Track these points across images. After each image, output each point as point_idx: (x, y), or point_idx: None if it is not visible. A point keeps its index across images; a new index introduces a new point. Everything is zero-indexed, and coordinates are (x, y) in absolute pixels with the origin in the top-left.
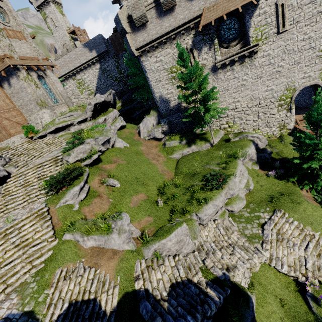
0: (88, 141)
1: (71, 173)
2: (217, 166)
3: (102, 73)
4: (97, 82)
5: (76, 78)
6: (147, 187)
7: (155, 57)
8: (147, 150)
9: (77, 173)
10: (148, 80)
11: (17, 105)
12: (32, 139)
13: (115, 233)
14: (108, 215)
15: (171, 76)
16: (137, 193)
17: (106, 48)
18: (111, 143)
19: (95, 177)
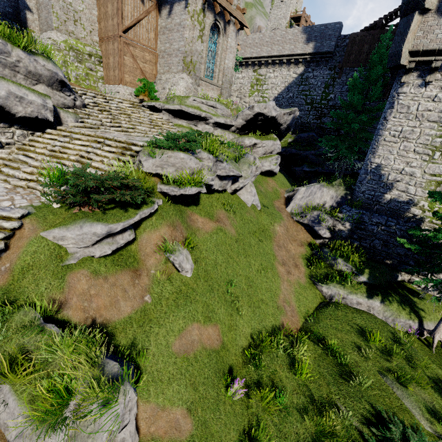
0: (203, 156)
1: (117, 190)
2: (427, 418)
3: (298, 83)
4: (281, 91)
5: (259, 71)
6: (236, 318)
7: (439, 86)
8: (283, 238)
9: (122, 199)
10: (383, 124)
11: (160, 49)
12: (141, 103)
13: (60, 434)
14: (113, 333)
15: (439, 143)
16: (206, 321)
17: (334, 48)
18: (237, 186)
19: (161, 227)
